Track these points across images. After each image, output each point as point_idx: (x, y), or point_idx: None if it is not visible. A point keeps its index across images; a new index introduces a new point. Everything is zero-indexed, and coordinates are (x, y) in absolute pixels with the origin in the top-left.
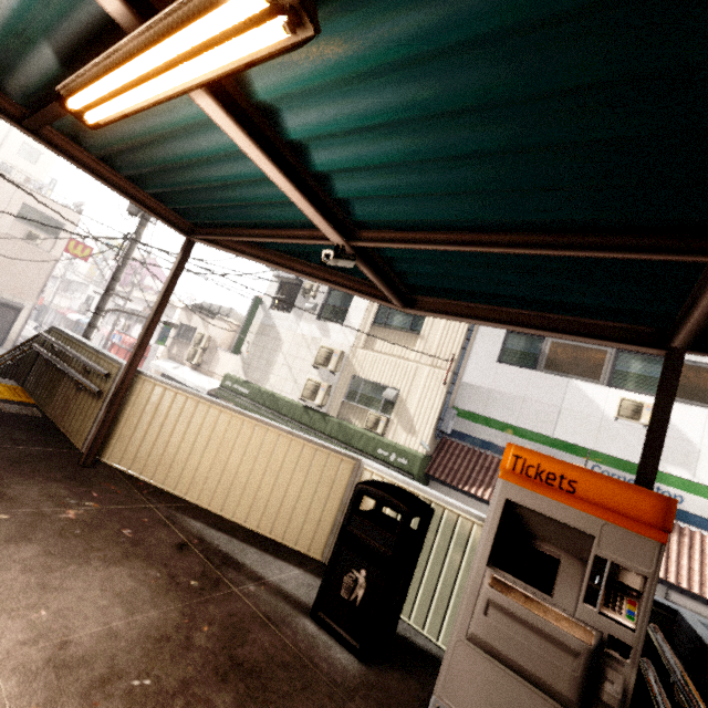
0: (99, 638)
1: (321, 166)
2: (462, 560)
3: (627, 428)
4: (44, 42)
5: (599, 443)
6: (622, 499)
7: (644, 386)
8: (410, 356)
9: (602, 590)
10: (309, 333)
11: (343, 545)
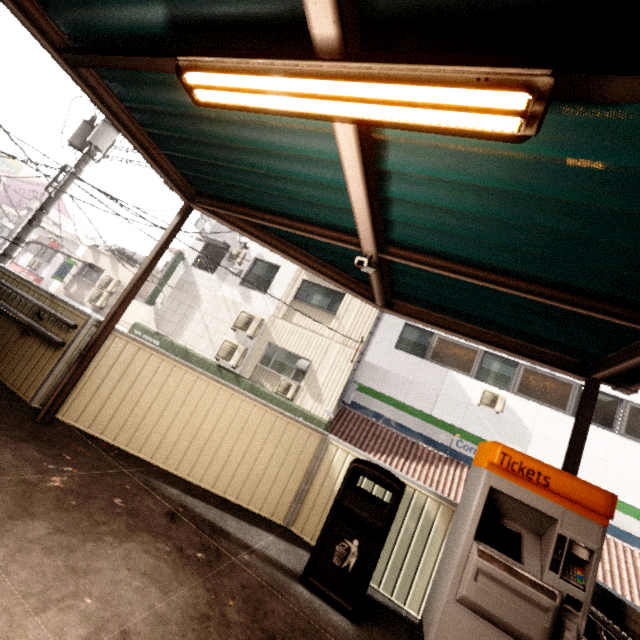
0: (151, 624)
1: (395, 194)
2: (417, 527)
3: (485, 413)
4: (160, 2)
5: (464, 422)
6: (582, 493)
7: (500, 382)
8: (325, 333)
9: (562, 560)
10: (230, 296)
11: (336, 517)
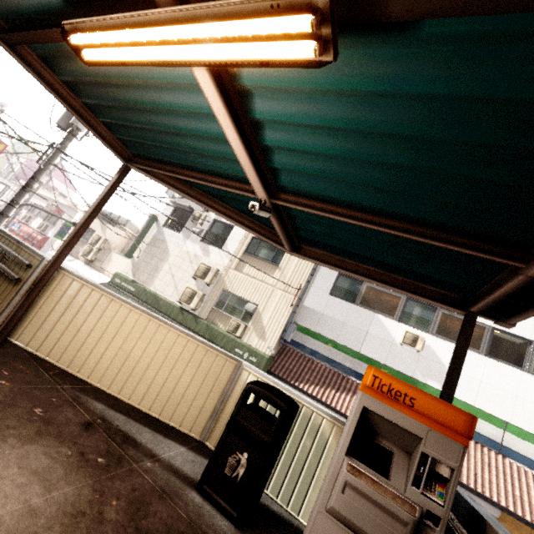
0: (19, 516)
1: (270, 142)
2: (313, 445)
3: (407, 352)
4: None
5: (388, 359)
6: (444, 414)
7: (420, 324)
8: (269, 281)
9: (424, 477)
10: (193, 251)
11: (231, 432)
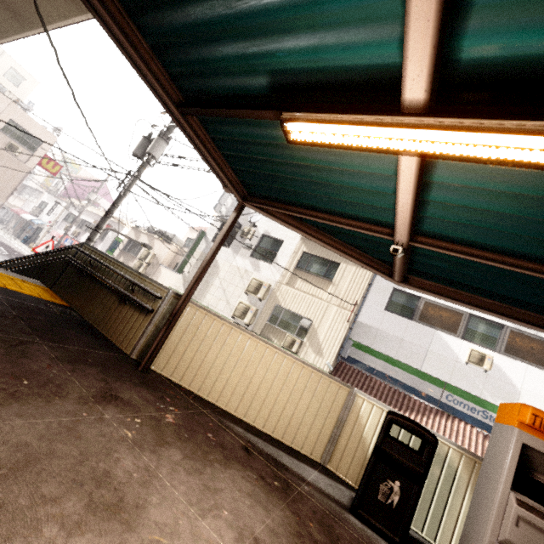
0: (269, 535)
1: (434, 198)
2: (441, 474)
3: (473, 371)
4: (266, 74)
5: (452, 378)
6: None
7: (486, 342)
8: (323, 297)
9: None
10: (243, 266)
11: (378, 460)
